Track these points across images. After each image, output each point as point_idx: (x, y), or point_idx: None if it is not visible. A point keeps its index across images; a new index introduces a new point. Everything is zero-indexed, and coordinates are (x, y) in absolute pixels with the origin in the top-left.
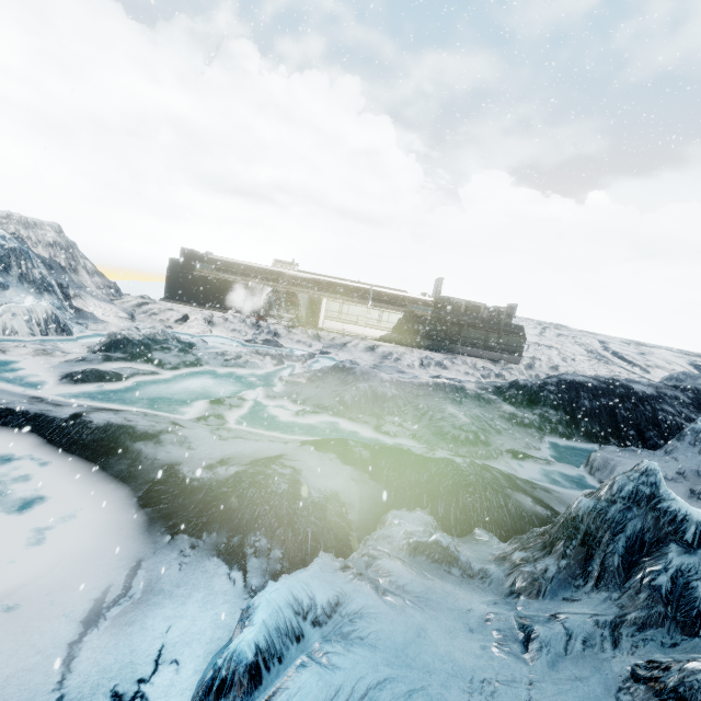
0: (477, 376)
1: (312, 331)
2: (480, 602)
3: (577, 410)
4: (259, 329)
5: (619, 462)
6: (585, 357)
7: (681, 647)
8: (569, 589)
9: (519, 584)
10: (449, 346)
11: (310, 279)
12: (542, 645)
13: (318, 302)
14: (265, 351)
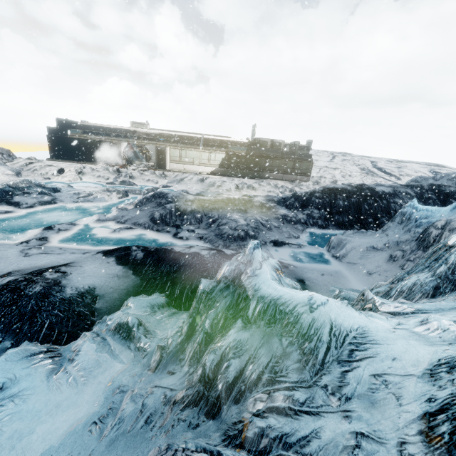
0: (276, 192)
1: (159, 172)
2: (125, 375)
3: (334, 208)
4: (119, 174)
5: (349, 241)
6: (358, 173)
7: (199, 429)
8: (175, 363)
9: (155, 357)
10: (260, 174)
11: (157, 134)
12: (117, 422)
13: (163, 151)
14: (115, 188)
